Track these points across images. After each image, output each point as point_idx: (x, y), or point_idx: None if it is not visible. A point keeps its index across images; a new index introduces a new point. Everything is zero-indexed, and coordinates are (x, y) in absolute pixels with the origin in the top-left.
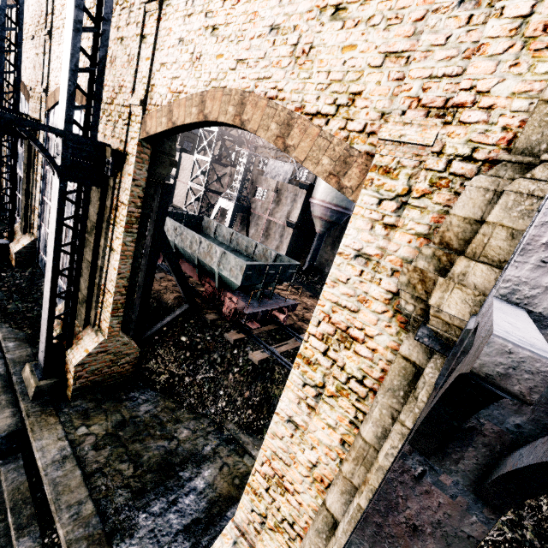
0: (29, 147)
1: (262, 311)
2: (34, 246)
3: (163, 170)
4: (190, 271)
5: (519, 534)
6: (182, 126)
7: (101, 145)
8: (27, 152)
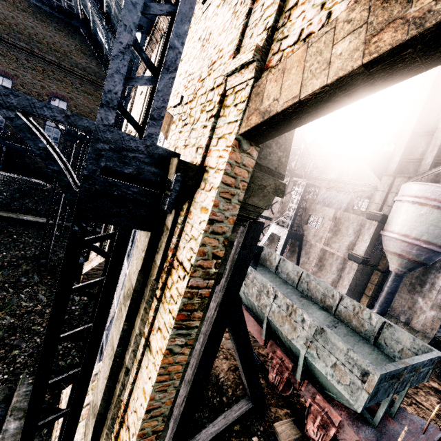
0: None
1: None
2: (101, 268)
3: (261, 201)
4: (250, 326)
5: None
6: None
7: (162, 154)
8: None
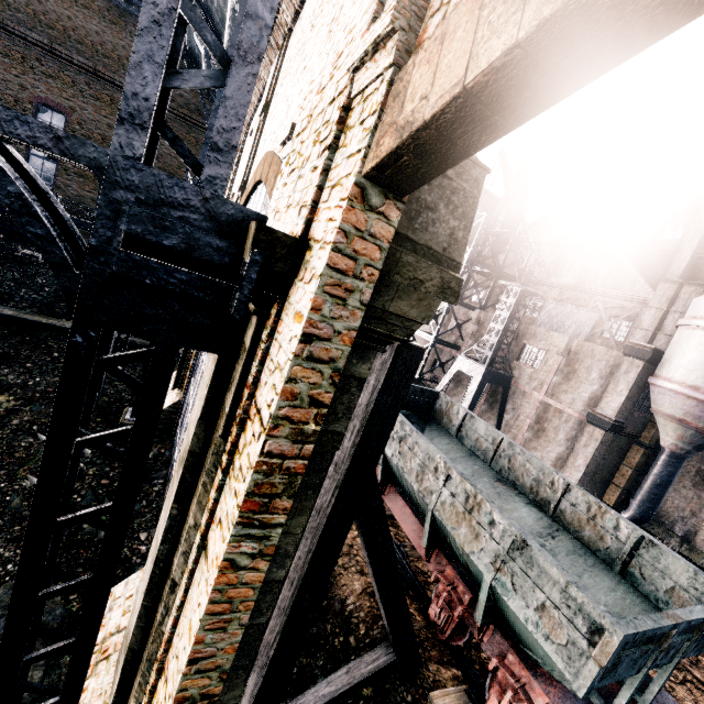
0: None
1: None
2: (176, 410)
3: (414, 308)
4: (406, 523)
5: None
6: None
7: (233, 216)
8: None
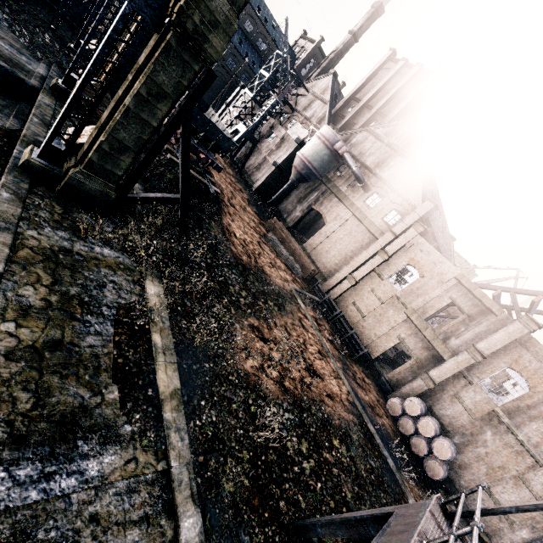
0: None
1: (193, 145)
2: None
3: None
4: None
5: (237, 296)
6: None
7: None
8: None
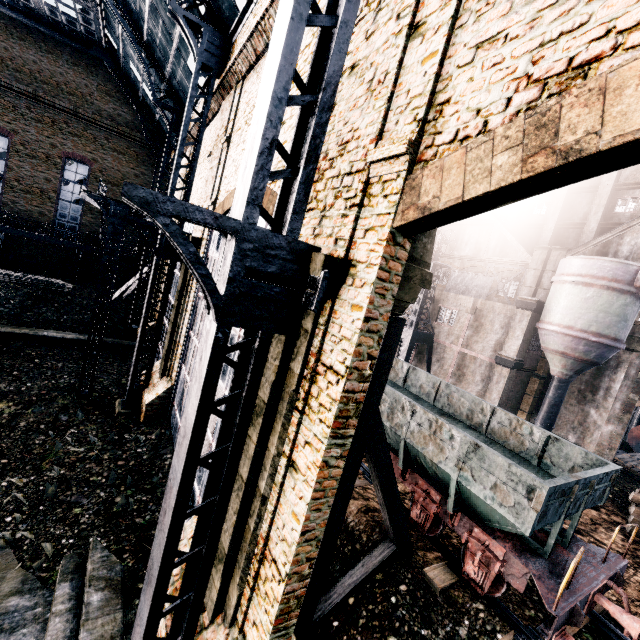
0: (185, 271)
1: (579, 601)
2: (169, 395)
3: (406, 294)
4: None
5: None
6: (615, 150)
7: (303, 250)
8: (182, 277)
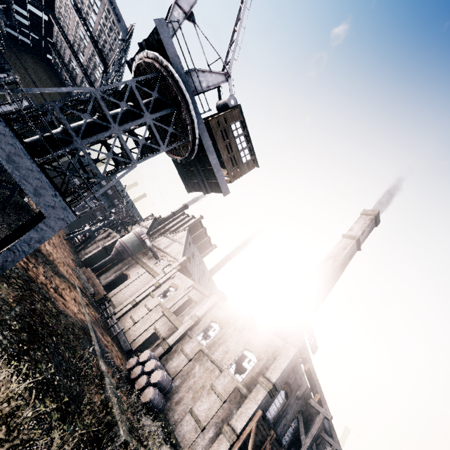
0: None
1: None
2: None
3: None
4: None
5: None
6: None
7: None
8: None
